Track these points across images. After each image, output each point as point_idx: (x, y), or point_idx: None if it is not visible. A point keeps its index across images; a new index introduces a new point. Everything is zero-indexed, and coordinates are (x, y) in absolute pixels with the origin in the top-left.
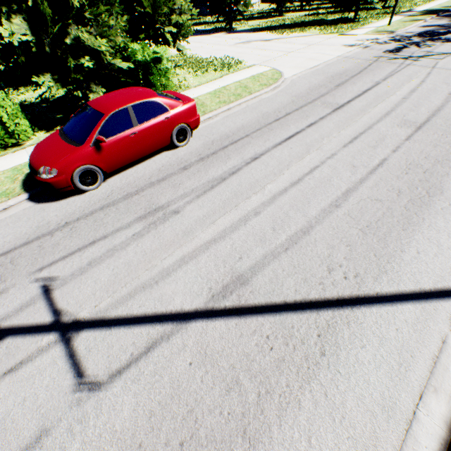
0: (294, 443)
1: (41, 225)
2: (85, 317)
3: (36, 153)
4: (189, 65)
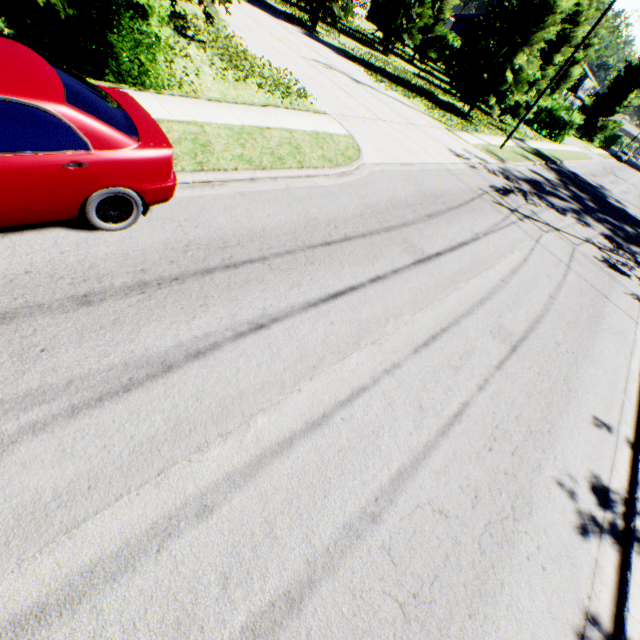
0: None
1: None
2: None
3: None
4: (220, 50)
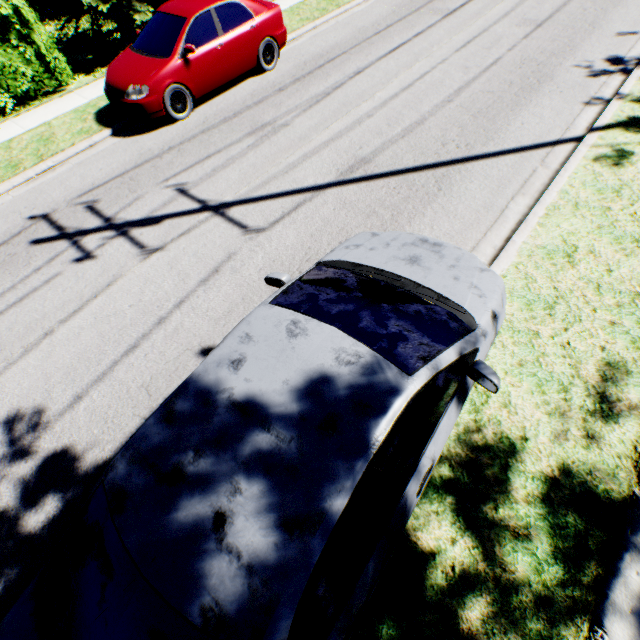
0: (421, 231)
1: (143, 153)
2: (230, 201)
3: (114, 75)
4: None
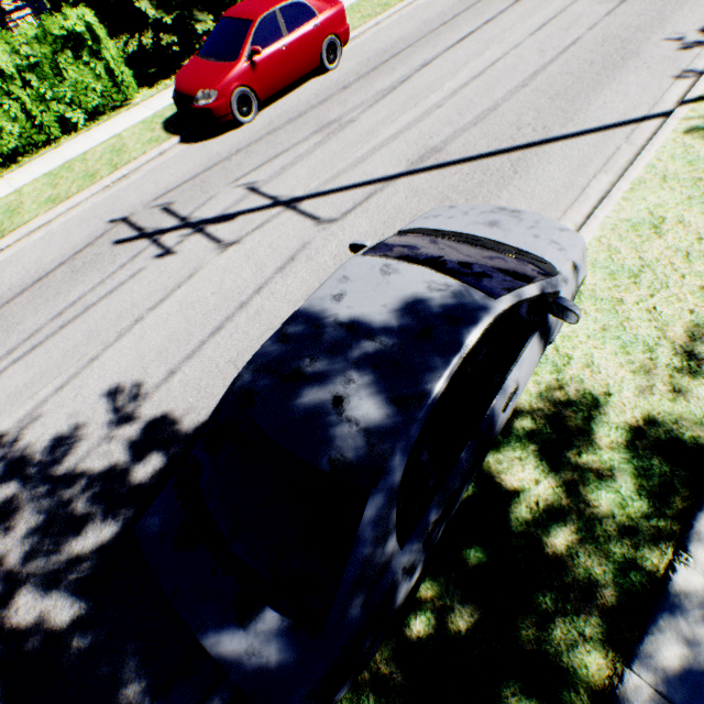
0: None
1: (211, 157)
2: (301, 196)
3: (183, 82)
4: None
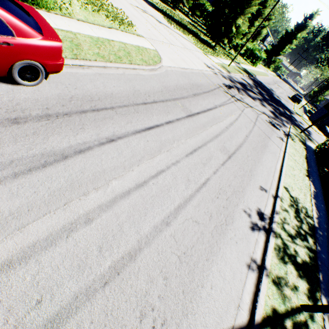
0: None
1: None
2: None
3: None
4: None
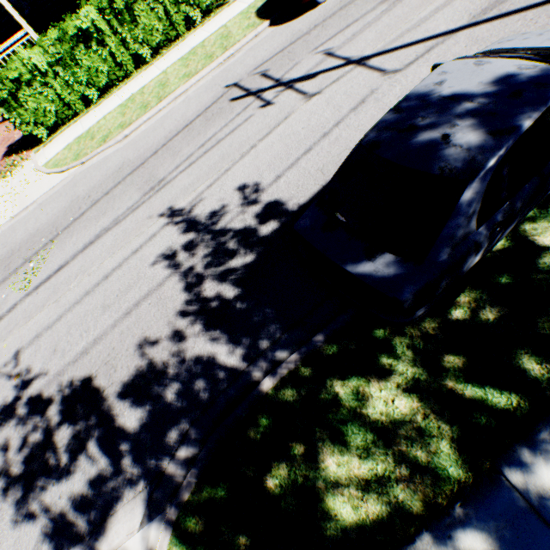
0: None
1: (294, 34)
2: (369, 55)
3: None
4: None
